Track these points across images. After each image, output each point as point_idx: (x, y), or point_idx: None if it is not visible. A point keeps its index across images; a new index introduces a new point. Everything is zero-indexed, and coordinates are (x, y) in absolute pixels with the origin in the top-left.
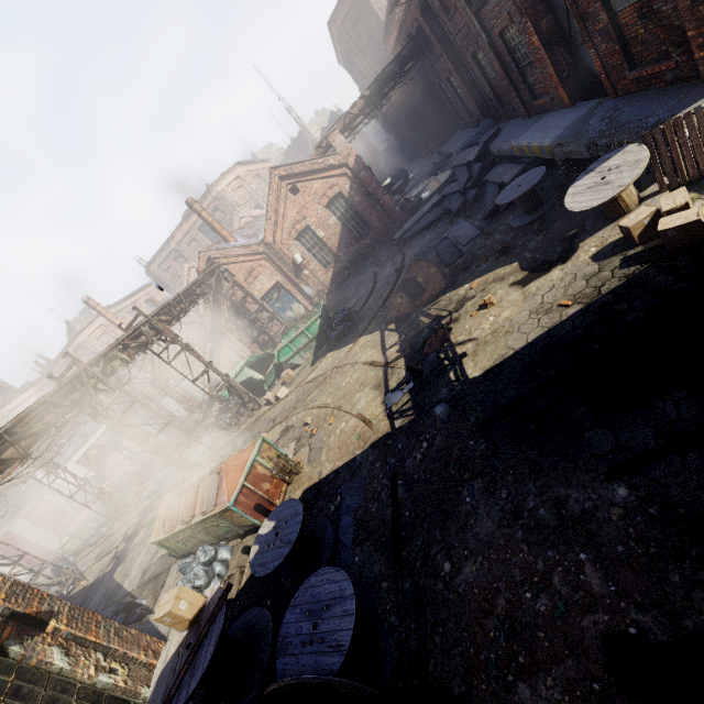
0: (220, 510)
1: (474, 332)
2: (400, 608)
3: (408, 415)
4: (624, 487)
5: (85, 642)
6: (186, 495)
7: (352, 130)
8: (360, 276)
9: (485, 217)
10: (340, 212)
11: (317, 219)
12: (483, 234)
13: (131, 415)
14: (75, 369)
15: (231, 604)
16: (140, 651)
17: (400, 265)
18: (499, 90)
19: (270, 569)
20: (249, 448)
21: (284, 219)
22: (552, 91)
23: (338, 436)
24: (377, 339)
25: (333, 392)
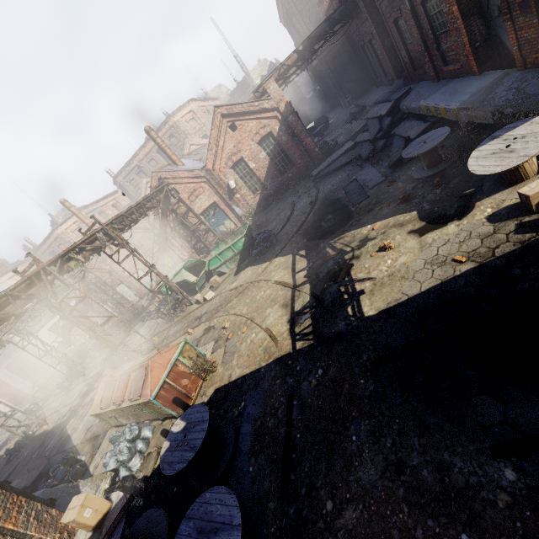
0: (143, 402)
1: (373, 272)
2: (283, 535)
3: (308, 339)
4: (511, 470)
5: (3, 530)
6: (119, 381)
7: (285, 79)
8: (281, 203)
9: (390, 166)
10: (269, 149)
11: (250, 153)
12: (387, 181)
13: (93, 296)
14: (55, 253)
15: (146, 481)
16: (55, 534)
17: (315, 199)
18: (414, 55)
19: (175, 470)
20: (173, 348)
21: (223, 150)
22: (463, 59)
23: (248, 345)
24: (289, 262)
25: (249, 303)
